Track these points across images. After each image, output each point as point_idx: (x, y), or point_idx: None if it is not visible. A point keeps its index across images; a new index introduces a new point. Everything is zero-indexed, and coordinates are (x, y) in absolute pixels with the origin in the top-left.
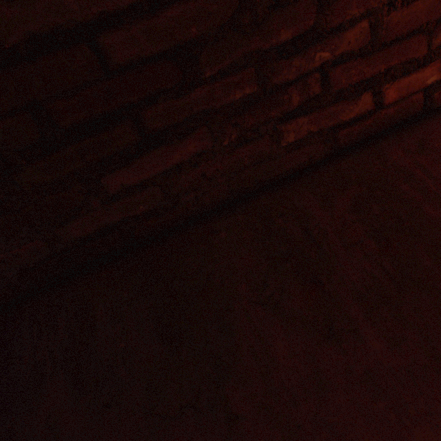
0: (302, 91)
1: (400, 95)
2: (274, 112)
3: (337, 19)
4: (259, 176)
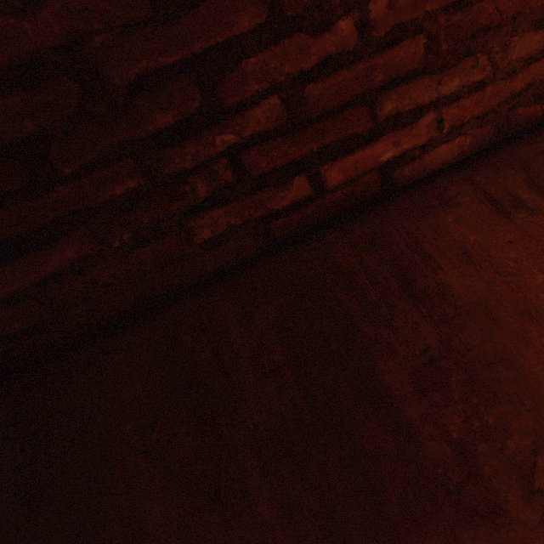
0: (209, 180)
1: (347, 176)
2: (176, 206)
3: (233, 97)
4: (172, 280)
